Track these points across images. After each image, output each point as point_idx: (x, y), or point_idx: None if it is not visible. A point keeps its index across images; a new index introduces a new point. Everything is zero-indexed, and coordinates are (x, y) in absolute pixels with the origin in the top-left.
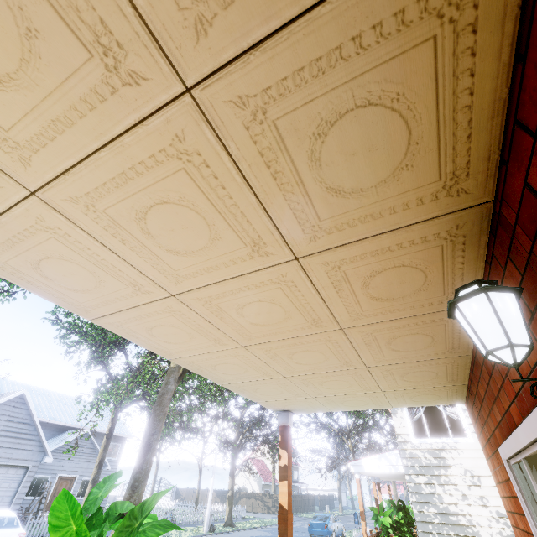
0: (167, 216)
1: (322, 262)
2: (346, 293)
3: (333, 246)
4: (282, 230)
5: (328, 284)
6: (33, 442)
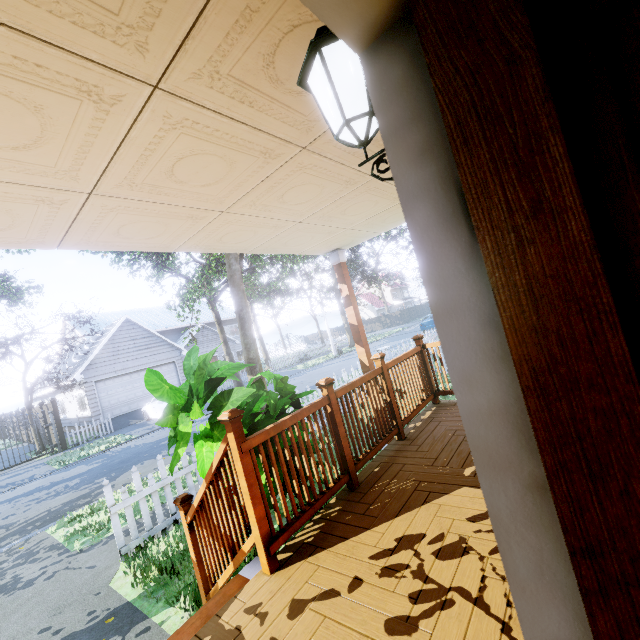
0: None
1: (189, 76)
2: (262, 103)
3: (176, 45)
4: (91, 56)
5: (230, 102)
6: (164, 347)
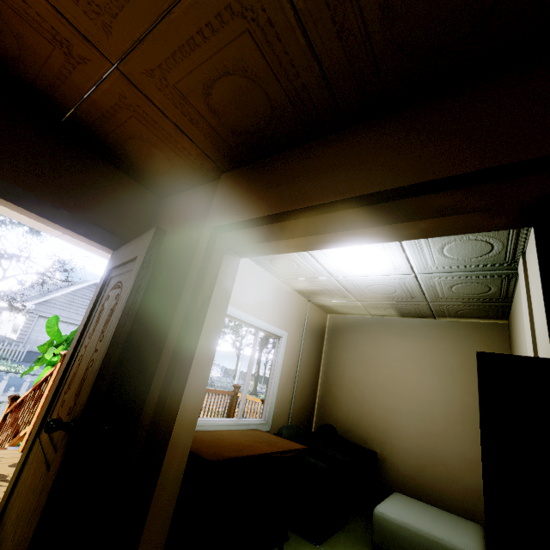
0: None
1: None
2: None
3: None
4: None
5: None
6: None
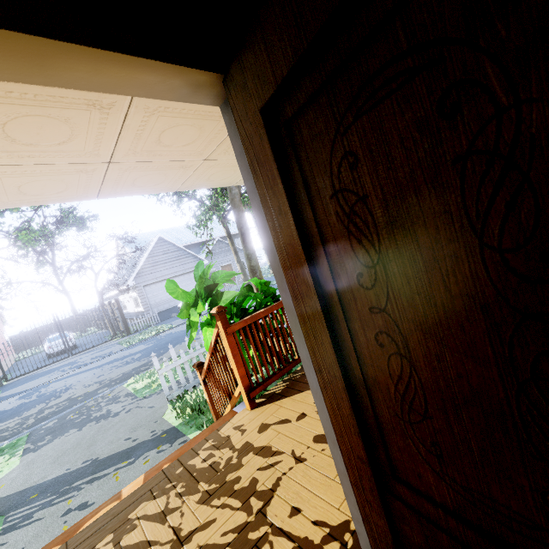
0: (21, 130)
1: None
2: None
3: None
4: None
5: None
6: (189, 258)
